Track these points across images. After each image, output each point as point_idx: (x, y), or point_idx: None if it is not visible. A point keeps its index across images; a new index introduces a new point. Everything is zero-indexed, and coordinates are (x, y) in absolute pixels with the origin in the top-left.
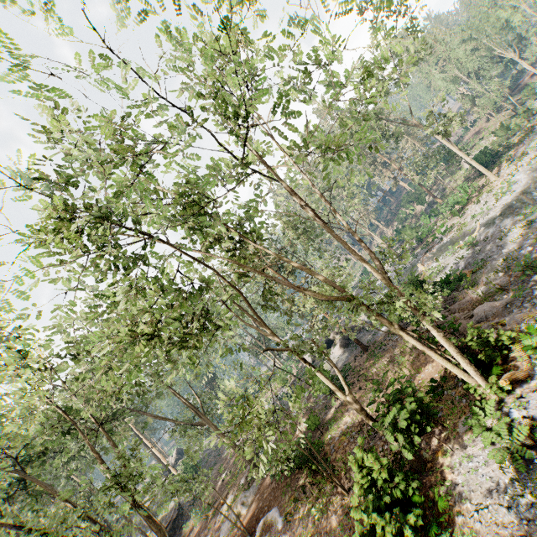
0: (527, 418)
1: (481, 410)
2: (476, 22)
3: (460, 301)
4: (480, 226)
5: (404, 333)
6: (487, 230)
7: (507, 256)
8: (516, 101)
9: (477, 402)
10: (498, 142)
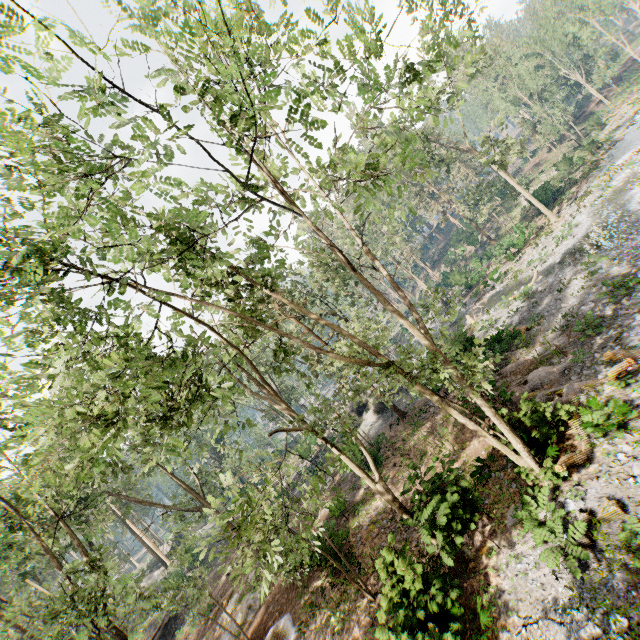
0: (585, 511)
1: (533, 500)
2: (541, 34)
3: (512, 363)
4: (537, 274)
5: (447, 406)
6: (545, 279)
7: (566, 312)
8: (581, 131)
9: (528, 489)
10: (560, 177)
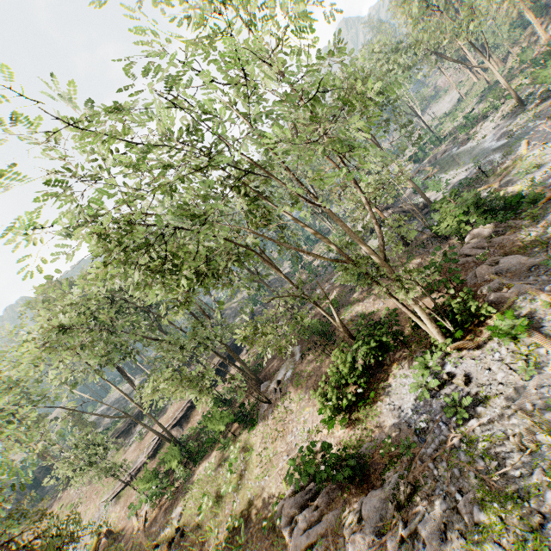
0: (451, 374)
1: (430, 355)
2: None
3: (505, 236)
4: None
5: (389, 295)
6: None
7: None
8: None
9: (433, 347)
10: None
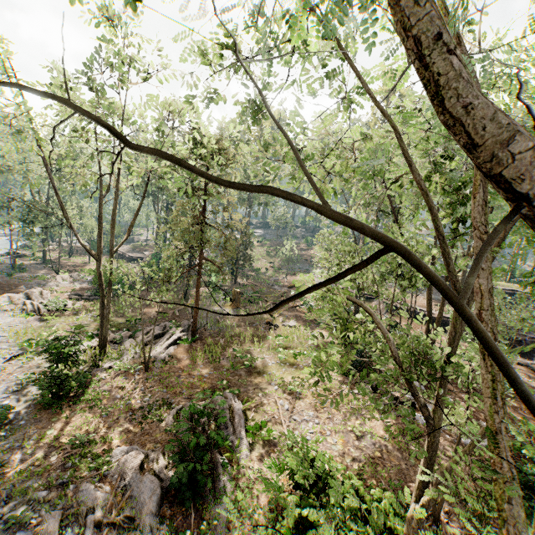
0: None
1: None
2: None
3: None
4: None
5: None
6: None
7: None
8: None
9: None
10: None
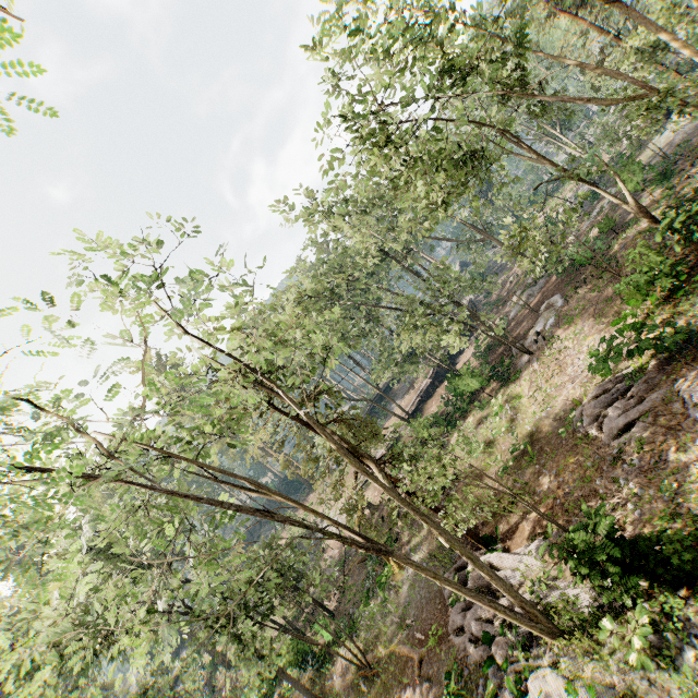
0: None
1: None
2: None
3: None
4: None
5: None
6: None
7: None
8: None
9: None
10: None
